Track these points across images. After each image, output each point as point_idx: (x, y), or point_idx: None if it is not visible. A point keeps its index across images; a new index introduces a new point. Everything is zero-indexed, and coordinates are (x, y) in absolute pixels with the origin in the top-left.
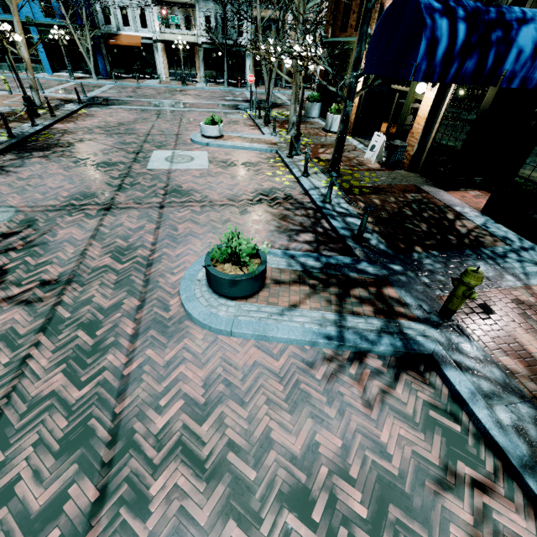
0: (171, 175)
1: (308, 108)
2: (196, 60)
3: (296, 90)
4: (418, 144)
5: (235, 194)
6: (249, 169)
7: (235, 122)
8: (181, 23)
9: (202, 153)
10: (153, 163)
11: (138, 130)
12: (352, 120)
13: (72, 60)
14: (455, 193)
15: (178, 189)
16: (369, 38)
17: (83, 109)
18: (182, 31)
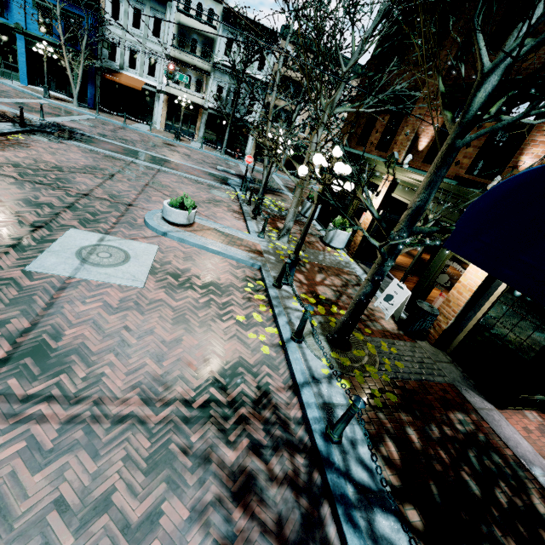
0: (61, 296)
1: (306, 207)
2: (198, 121)
3: (301, 194)
4: (455, 318)
5: (163, 375)
6: (212, 299)
7: (217, 202)
8: (192, 83)
9: (148, 250)
10: (49, 256)
11: (74, 184)
12: (358, 241)
13: (58, 80)
14: (511, 415)
15: (48, 343)
16: (396, 163)
17: (21, 134)
18: (191, 91)
